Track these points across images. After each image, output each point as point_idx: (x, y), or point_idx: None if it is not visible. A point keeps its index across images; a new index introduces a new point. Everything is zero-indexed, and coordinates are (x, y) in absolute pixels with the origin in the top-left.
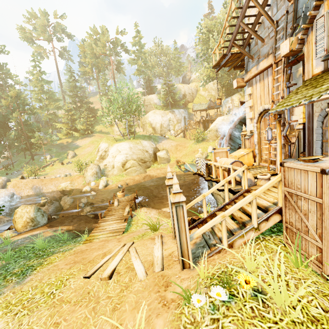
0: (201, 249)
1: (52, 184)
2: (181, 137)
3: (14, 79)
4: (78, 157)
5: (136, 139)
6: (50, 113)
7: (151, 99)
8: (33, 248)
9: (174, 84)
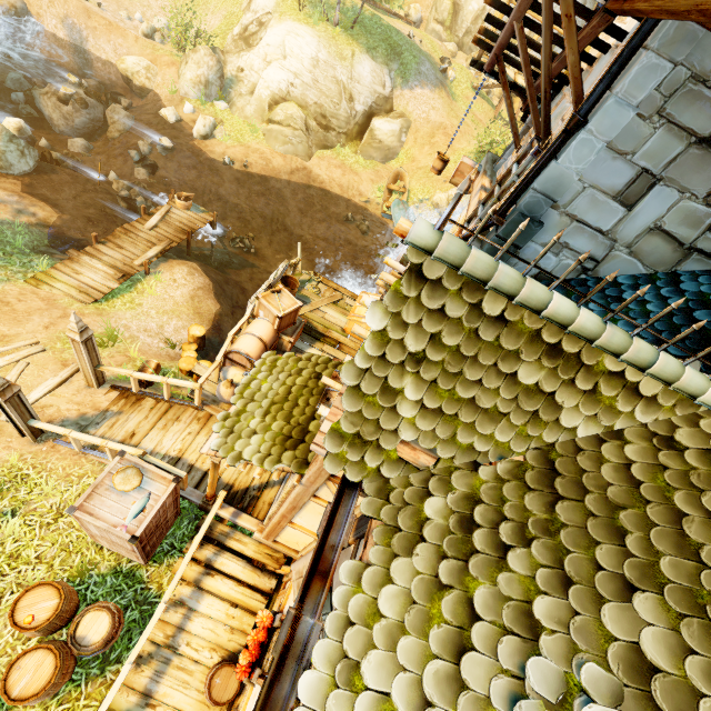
0: (76, 428)
1: (109, 42)
2: (499, 94)
3: None
4: None
5: (352, 38)
6: None
7: None
8: None
9: None
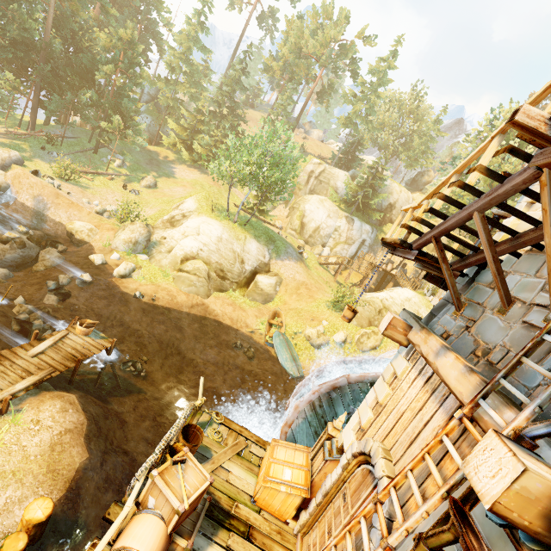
0: None
1: (66, 212)
2: (333, 268)
3: (160, 14)
4: (155, 191)
5: (245, 229)
6: (175, 97)
7: (335, 177)
8: None
9: (387, 177)
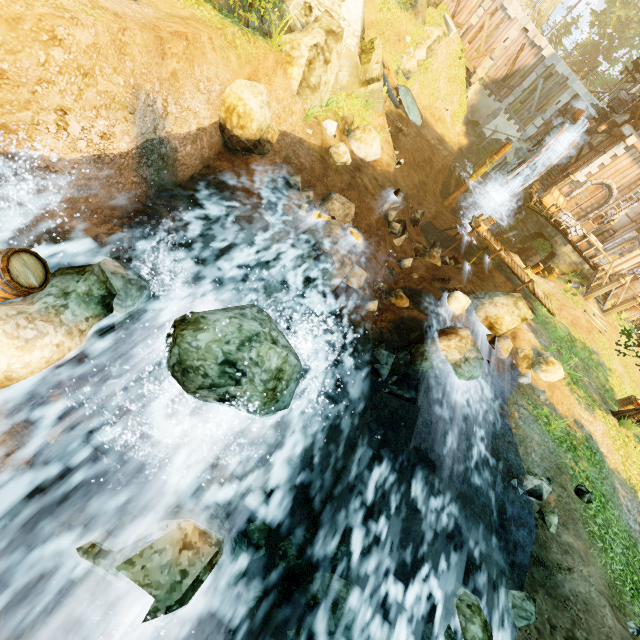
0: (599, 305)
1: (198, 89)
2: None
3: None
4: None
5: None
6: None
7: None
8: (558, 339)
9: None
